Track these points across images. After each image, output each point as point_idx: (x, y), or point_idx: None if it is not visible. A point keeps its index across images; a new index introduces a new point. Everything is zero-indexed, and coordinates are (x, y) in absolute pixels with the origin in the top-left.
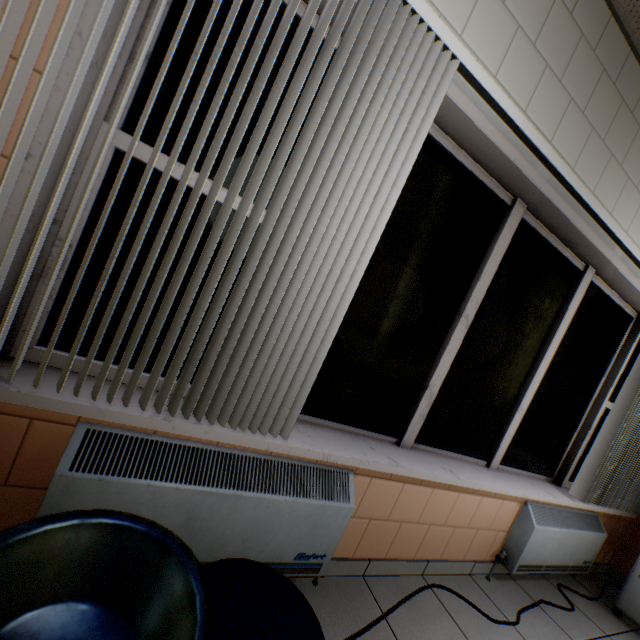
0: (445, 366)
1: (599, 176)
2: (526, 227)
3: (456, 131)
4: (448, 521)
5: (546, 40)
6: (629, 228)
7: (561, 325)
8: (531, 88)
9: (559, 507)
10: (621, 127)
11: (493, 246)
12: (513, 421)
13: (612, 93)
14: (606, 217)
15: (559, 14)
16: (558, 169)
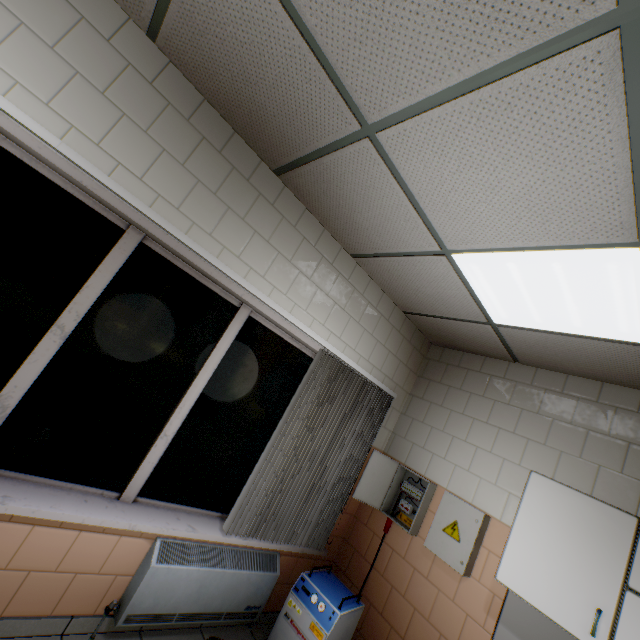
0: (29, 377)
1: (217, 222)
2: (157, 255)
3: (17, 142)
4: (16, 563)
5: (121, 94)
6: (267, 274)
7: (214, 354)
8: (105, 127)
9: (215, 544)
10: (238, 188)
11: (102, 263)
12: (155, 448)
13: (220, 159)
14: (206, 253)
15: (136, 79)
16: (125, 197)
